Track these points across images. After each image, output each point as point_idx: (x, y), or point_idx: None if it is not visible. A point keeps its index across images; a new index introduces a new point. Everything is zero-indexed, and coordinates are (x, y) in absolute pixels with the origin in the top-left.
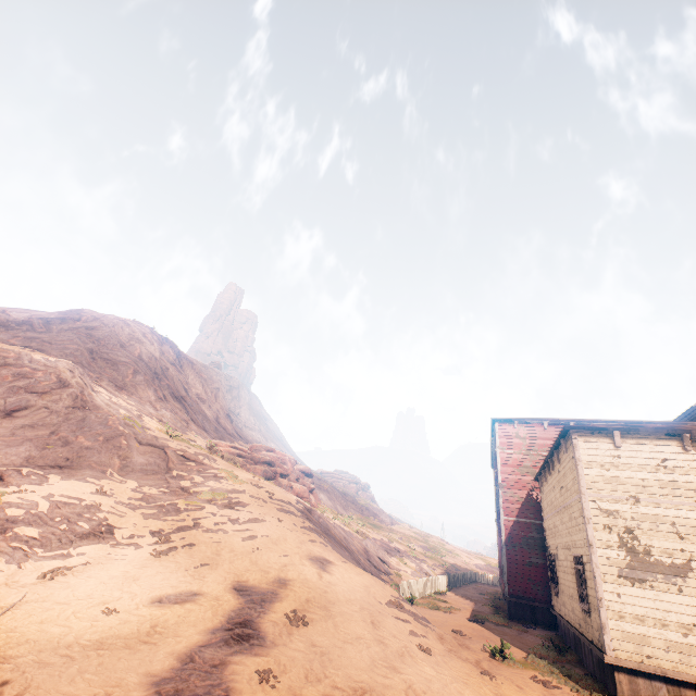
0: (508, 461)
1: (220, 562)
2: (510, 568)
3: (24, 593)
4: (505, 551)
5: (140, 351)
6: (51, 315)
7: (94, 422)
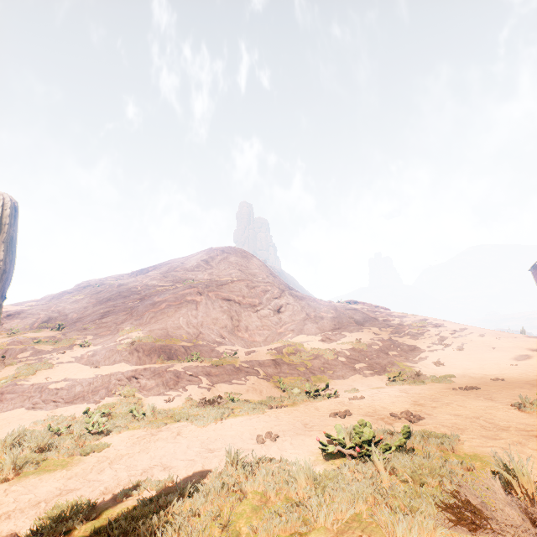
0: None
1: (497, 346)
2: None
3: (452, 369)
4: None
5: (255, 264)
6: (204, 257)
7: (315, 305)
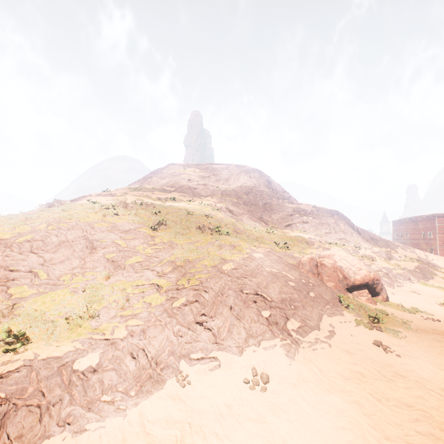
0: (439, 227)
1: None
2: (439, 252)
3: None
4: (438, 249)
5: None
6: (263, 178)
7: (366, 231)
